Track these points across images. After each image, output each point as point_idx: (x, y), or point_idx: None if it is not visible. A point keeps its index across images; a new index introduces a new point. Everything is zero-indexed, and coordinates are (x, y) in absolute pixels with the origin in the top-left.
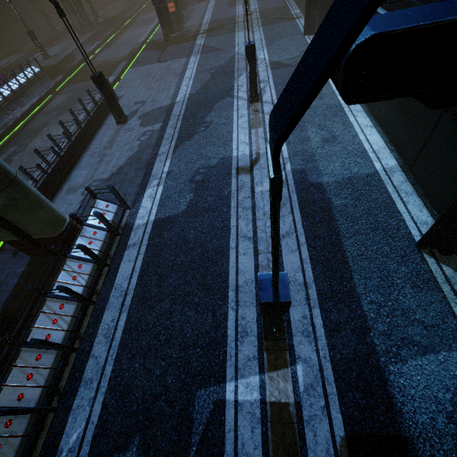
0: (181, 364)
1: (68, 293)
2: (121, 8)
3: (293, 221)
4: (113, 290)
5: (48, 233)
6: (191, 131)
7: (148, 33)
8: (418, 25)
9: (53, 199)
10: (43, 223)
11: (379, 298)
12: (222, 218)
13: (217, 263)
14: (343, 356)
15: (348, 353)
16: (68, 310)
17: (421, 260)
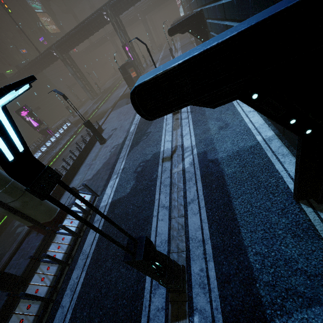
0: (112, 313)
1: (49, 258)
2: (113, 82)
3: (196, 190)
4: (81, 255)
5: (47, 219)
6: (138, 140)
7: (124, 90)
8: (156, 74)
9: (62, 196)
10: (43, 213)
11: (263, 249)
12: (150, 194)
13: (144, 228)
14: (232, 308)
15: (237, 304)
16: (52, 271)
17: (299, 211)
